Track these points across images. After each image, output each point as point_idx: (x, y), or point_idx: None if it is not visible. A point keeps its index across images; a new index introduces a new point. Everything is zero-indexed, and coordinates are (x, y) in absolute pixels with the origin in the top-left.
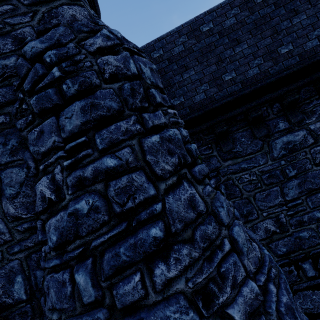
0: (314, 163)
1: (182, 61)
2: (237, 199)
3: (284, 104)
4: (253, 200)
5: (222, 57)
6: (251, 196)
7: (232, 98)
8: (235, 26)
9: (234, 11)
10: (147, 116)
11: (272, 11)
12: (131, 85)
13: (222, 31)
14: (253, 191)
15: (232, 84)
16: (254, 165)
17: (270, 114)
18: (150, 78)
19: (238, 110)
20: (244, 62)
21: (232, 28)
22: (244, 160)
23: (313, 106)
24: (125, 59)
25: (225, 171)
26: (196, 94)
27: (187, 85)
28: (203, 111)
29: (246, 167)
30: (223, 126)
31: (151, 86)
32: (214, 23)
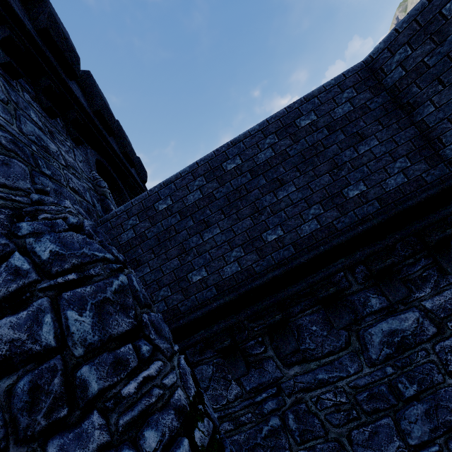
0: (446, 372)
1: (200, 214)
2: (318, 441)
3: (371, 270)
4: (349, 444)
5: (260, 206)
6: (343, 436)
7: (281, 271)
8: (274, 161)
9: (270, 140)
10: (55, 451)
11: (325, 136)
12: (32, 380)
13: (255, 169)
14: (346, 426)
15: (279, 247)
16: (340, 374)
17: (353, 284)
18: (85, 339)
19: (295, 287)
20: (294, 213)
21: (270, 164)
22: (320, 365)
23: (421, 268)
24: (36, 316)
25: (291, 386)
26: (225, 264)
27: (210, 250)
28: (237, 293)
29: (327, 378)
30: (275, 313)
31: (84, 358)
32: (243, 157)
